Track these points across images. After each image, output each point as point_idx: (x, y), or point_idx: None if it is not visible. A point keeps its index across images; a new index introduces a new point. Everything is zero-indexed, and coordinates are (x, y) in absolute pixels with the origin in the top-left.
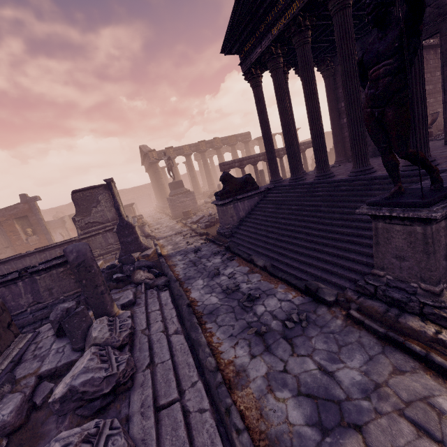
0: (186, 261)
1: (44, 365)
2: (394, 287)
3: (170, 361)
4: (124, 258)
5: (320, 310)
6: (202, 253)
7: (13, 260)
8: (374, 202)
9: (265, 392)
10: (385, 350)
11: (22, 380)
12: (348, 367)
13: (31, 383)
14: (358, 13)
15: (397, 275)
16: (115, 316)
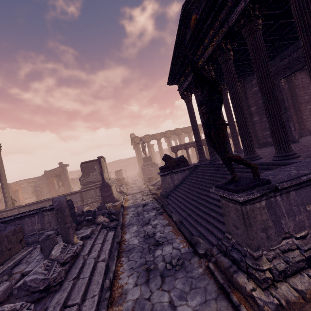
0: (135, 212)
1: (27, 268)
2: (236, 249)
3: (87, 278)
4: (100, 206)
5: (193, 259)
6: (146, 208)
7: (45, 201)
8: (217, 185)
9: (129, 310)
10: (218, 297)
11: (14, 275)
12: (188, 304)
13: (17, 277)
14: (248, 58)
15: (237, 240)
16: (74, 243)
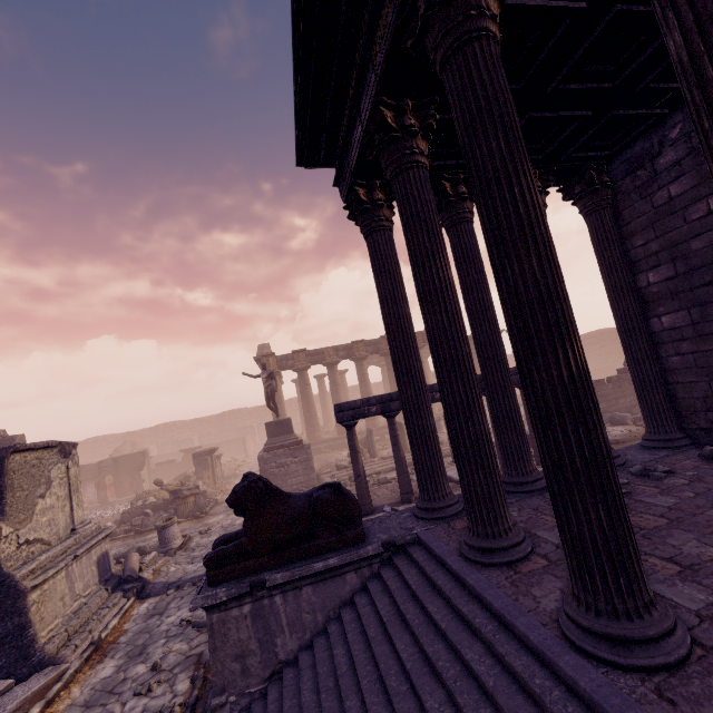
0: None
1: None
2: None
3: None
4: None
5: None
6: None
7: None
8: None
9: None
10: None
11: None
12: None
13: None
14: None
15: None
16: None
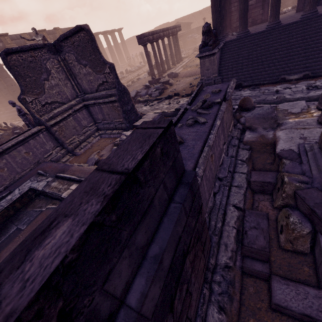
0: None
1: None
2: None
3: None
4: (159, 118)
5: None
6: None
7: None
8: None
9: None
10: None
11: None
12: None
13: None
14: None
15: None
16: None
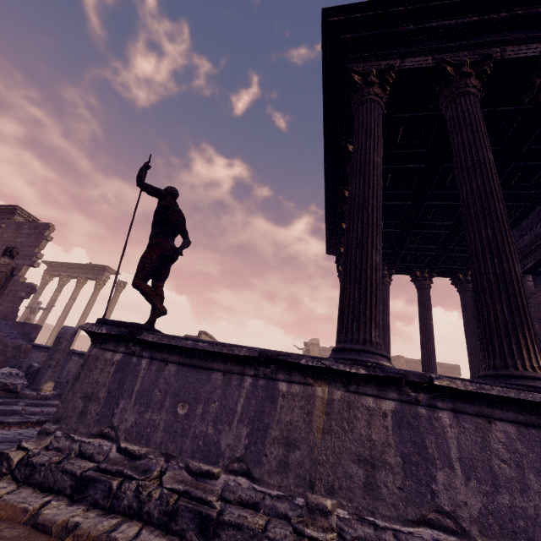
0: None
1: None
2: None
3: None
4: None
5: None
6: None
7: None
8: None
9: None
10: None
11: None
12: None
13: None
14: (432, 223)
15: None
16: (40, 390)
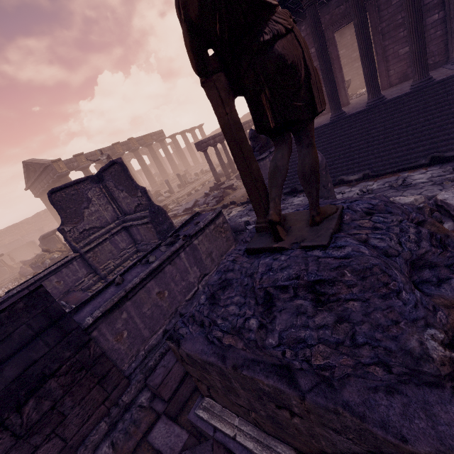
0: None
1: None
2: None
3: None
4: None
5: None
6: None
7: None
8: None
9: None
10: None
11: None
12: None
13: None
14: None
15: None
16: None
